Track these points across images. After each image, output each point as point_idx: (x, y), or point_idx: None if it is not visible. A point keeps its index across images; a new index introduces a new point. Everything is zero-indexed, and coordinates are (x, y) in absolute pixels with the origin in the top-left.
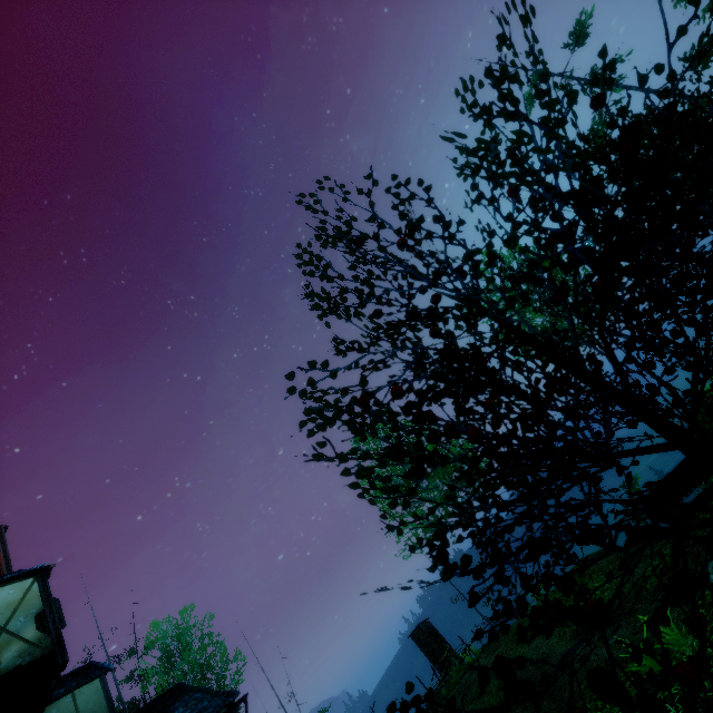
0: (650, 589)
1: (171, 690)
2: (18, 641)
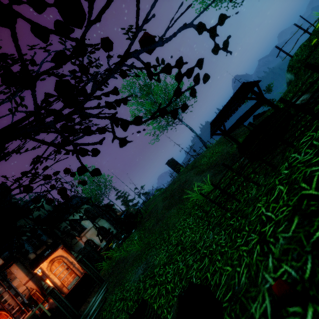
0: (230, 154)
1: (70, 197)
2: None
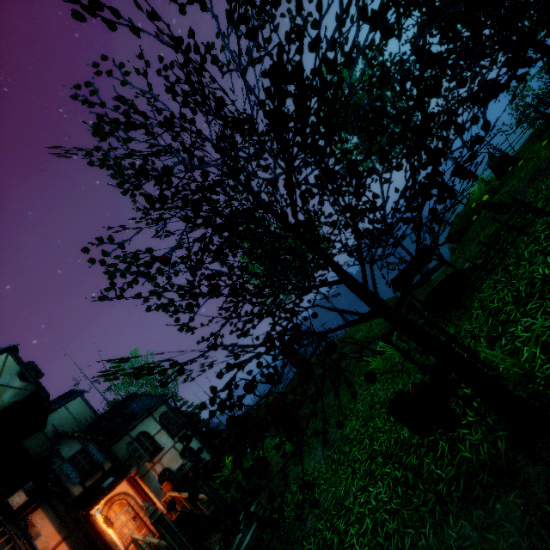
0: None
1: (128, 397)
2: (10, 389)
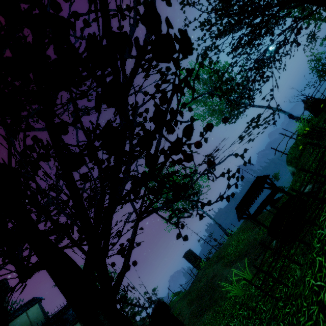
0: (258, 241)
1: None
2: None
